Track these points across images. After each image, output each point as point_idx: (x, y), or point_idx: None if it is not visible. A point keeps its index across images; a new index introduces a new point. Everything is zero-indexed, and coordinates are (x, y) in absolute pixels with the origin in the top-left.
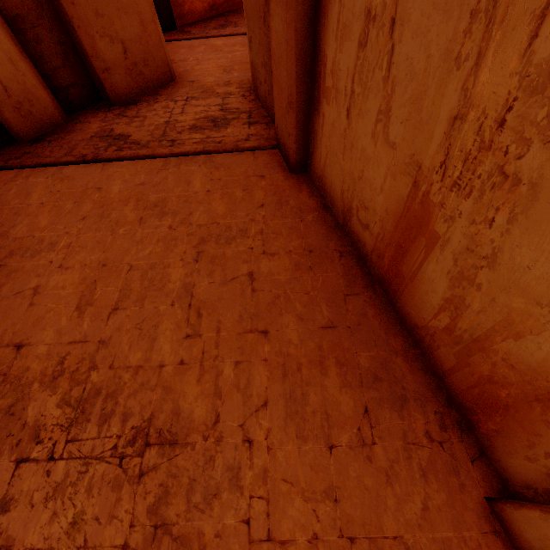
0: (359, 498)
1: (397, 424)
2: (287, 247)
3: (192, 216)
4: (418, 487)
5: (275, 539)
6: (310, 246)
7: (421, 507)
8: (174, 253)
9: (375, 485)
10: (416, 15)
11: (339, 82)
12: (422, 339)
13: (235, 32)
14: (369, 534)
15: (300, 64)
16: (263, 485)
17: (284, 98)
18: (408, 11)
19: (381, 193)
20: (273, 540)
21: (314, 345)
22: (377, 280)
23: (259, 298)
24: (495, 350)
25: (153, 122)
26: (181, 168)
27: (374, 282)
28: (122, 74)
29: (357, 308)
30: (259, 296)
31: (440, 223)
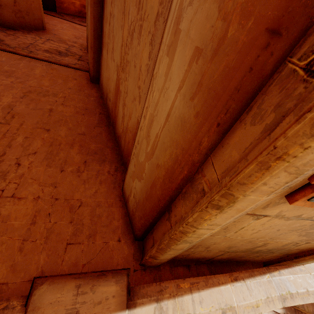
0: (67, 187)
1: (97, 167)
2: (75, 105)
3: (28, 82)
4: (96, 186)
5: (16, 197)
6: (87, 107)
7: (94, 192)
8: (9, 92)
9: (77, 184)
10: (117, 14)
11: (106, 39)
12: (119, 142)
13: None
14: (66, 198)
15: (95, 31)
16: (19, 179)
17: (90, 45)
18: (116, 12)
19: (112, 82)
20: (15, 197)
21: (71, 138)
22: (112, 124)
23: (51, 118)
24: (128, 128)
25: (22, 40)
26: (31, 63)
27: (110, 125)
28: (10, 12)
29: (99, 131)
30: (52, 117)
31: (121, 86)
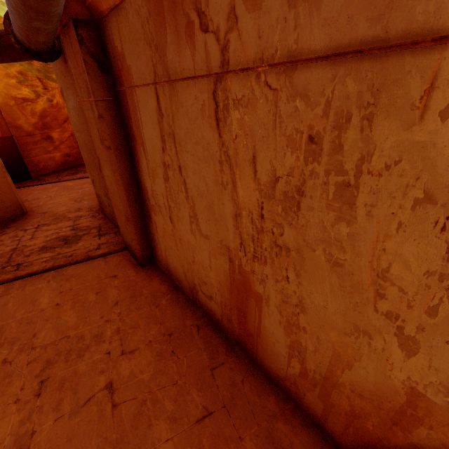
0: None
1: None
2: (146, 337)
3: (36, 338)
4: None
5: None
6: (169, 329)
7: None
8: (5, 396)
9: None
10: (191, 164)
11: (159, 201)
12: (289, 389)
13: (85, 176)
14: None
15: (129, 193)
16: None
17: (122, 215)
18: (186, 162)
19: (211, 270)
20: None
21: None
22: (235, 342)
23: (122, 414)
24: (342, 383)
25: None
26: (26, 288)
27: (233, 345)
28: None
29: (226, 379)
30: (122, 410)
31: (258, 285)
